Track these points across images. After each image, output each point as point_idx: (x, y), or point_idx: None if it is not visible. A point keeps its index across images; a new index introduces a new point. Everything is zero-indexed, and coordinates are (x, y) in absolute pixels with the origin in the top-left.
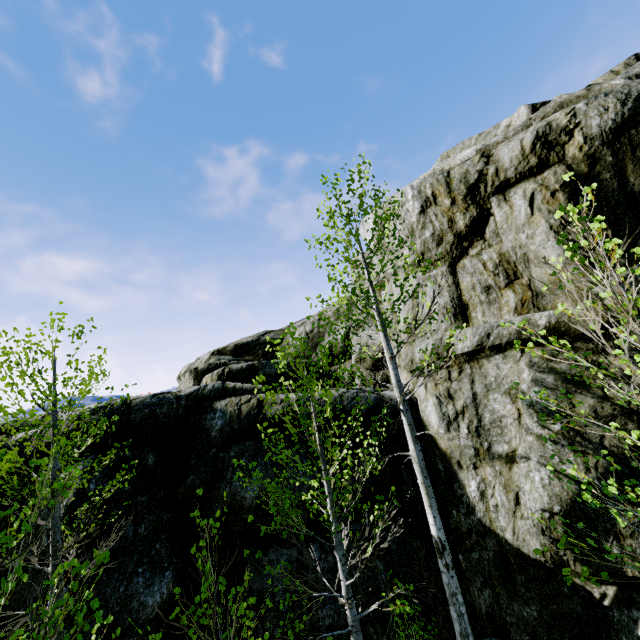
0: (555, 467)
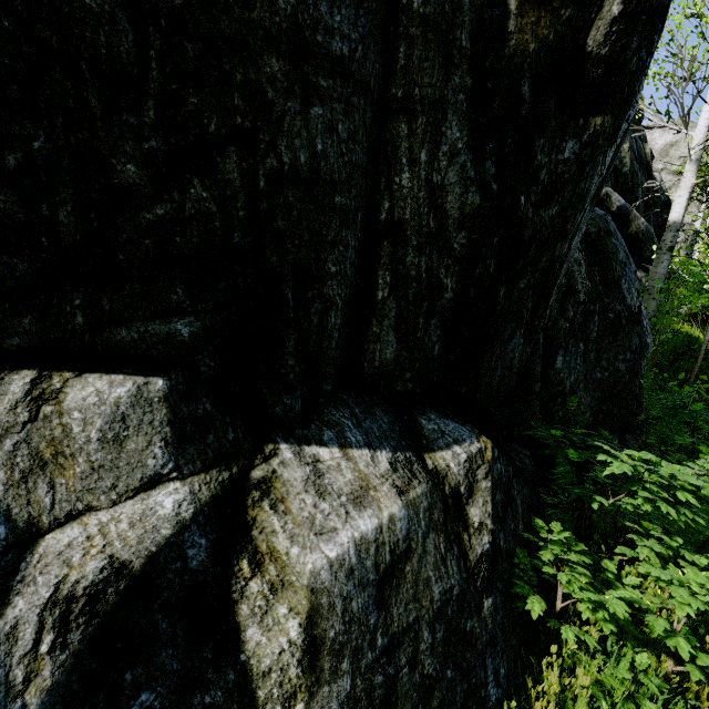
0: None
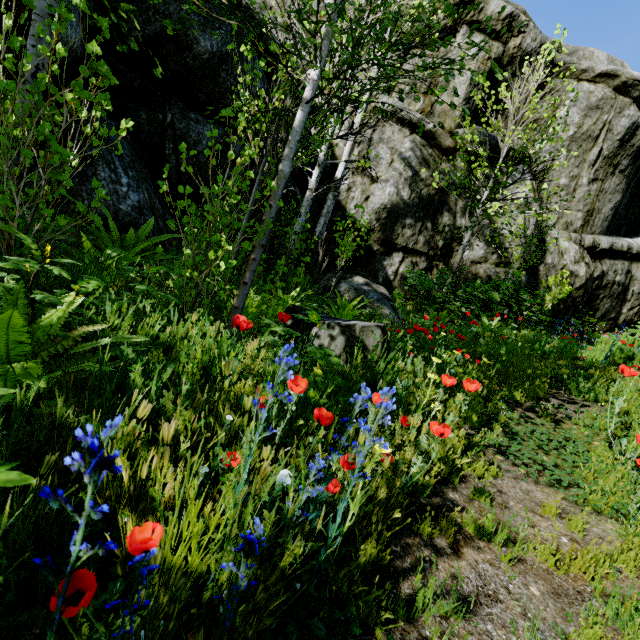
0: (399, 190)
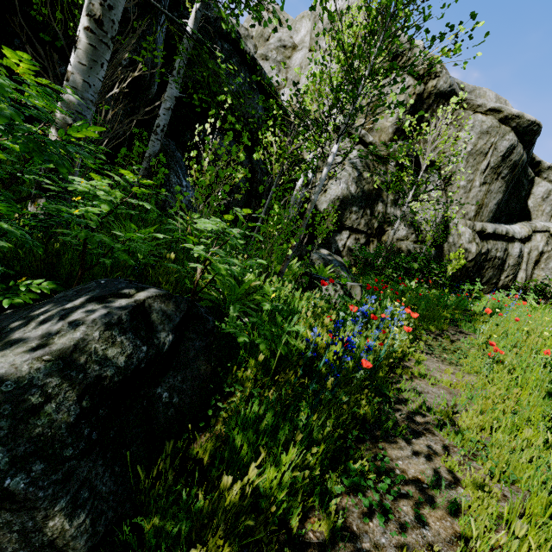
0: (348, 186)
